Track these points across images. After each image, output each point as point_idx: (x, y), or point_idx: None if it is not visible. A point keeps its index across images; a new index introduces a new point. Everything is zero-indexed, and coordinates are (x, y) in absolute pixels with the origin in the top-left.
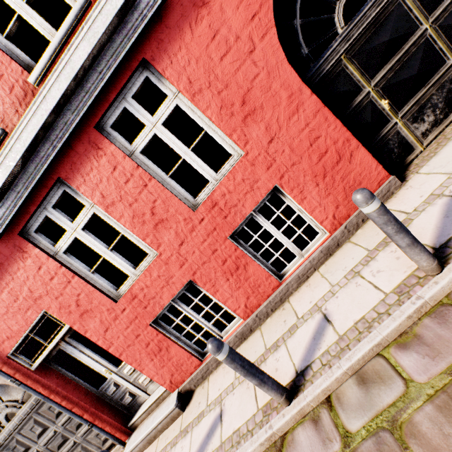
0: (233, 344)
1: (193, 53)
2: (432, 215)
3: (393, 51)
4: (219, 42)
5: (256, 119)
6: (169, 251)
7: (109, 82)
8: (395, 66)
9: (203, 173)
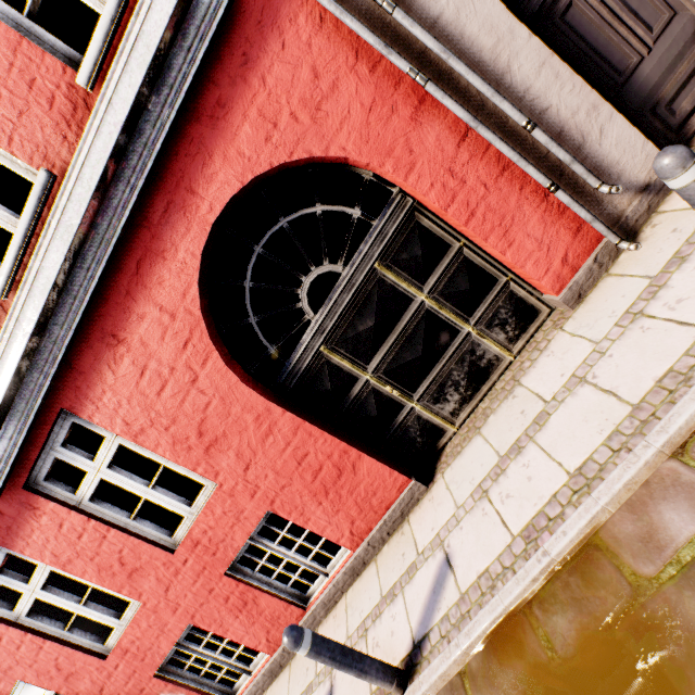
0: (263, 683)
1: (121, 393)
2: (428, 577)
3: (386, 332)
4: (151, 376)
5: (221, 448)
6: (154, 599)
7: (26, 440)
8: (394, 346)
9: (174, 509)
